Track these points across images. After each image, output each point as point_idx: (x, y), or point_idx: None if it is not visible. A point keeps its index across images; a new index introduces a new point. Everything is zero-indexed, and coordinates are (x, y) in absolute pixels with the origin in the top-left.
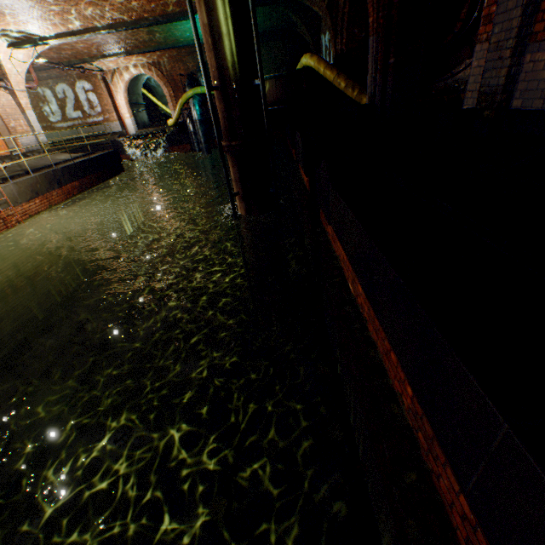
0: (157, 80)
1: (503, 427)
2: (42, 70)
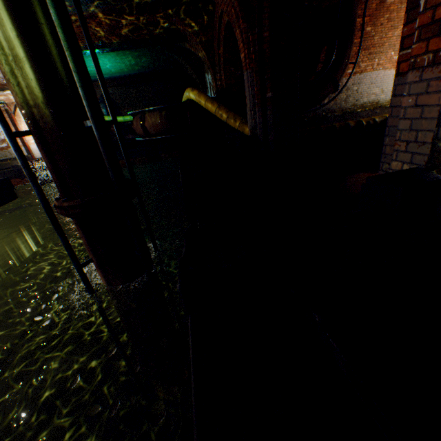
0: None
1: None
2: None
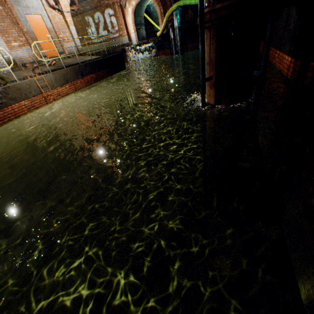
0: (153, 1)
1: None
2: (84, 0)
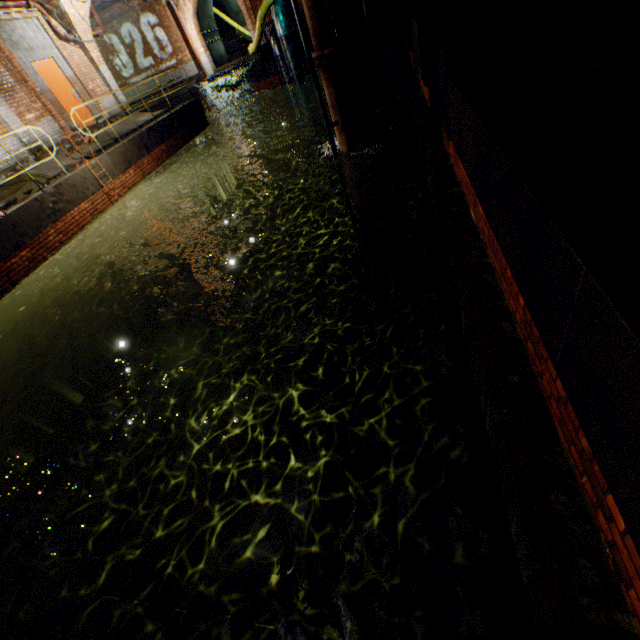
0: None
1: (582, 272)
2: (103, 9)
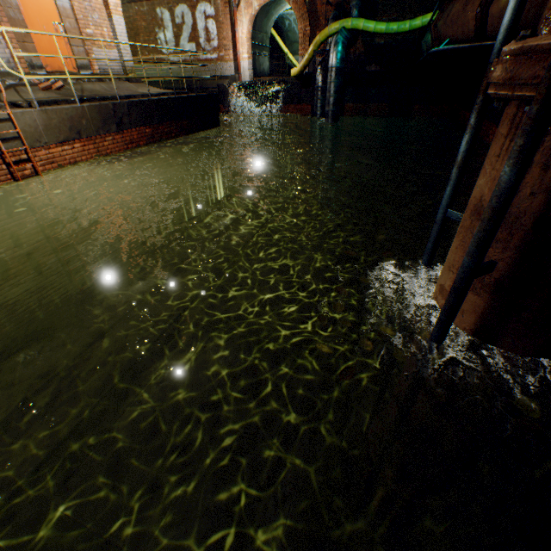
0: (293, 9)
1: None
2: None
